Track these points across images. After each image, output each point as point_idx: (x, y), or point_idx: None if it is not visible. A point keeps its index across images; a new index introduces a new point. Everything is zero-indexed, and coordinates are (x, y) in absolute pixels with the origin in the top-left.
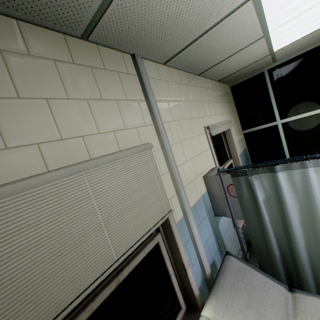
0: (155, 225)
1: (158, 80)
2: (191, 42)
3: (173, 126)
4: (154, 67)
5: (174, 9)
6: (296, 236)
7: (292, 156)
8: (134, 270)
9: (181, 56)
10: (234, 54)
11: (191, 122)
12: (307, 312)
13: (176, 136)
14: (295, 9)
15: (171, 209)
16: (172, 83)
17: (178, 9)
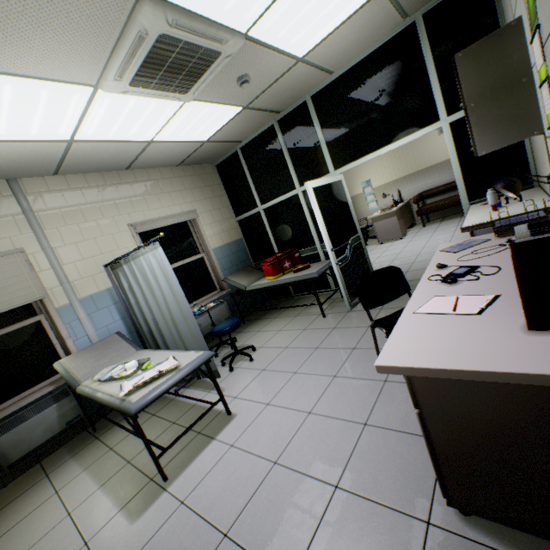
0: (20, 304)
1: (46, 192)
2: (61, 163)
3: (67, 230)
4: (41, 182)
5: (7, 161)
6: (145, 312)
7: (279, 246)
8: (11, 334)
9: (67, 169)
10: (142, 154)
11: (102, 223)
12: (129, 357)
13: (69, 239)
14: (143, 131)
15: (45, 295)
16: (70, 190)
17: (11, 160)
